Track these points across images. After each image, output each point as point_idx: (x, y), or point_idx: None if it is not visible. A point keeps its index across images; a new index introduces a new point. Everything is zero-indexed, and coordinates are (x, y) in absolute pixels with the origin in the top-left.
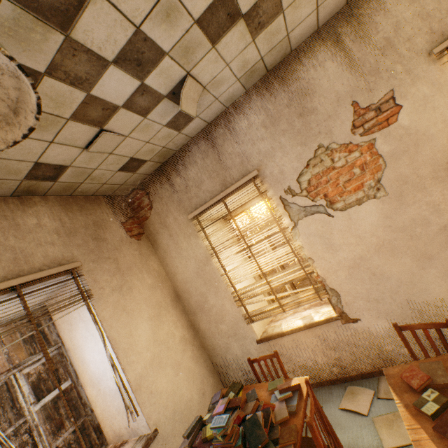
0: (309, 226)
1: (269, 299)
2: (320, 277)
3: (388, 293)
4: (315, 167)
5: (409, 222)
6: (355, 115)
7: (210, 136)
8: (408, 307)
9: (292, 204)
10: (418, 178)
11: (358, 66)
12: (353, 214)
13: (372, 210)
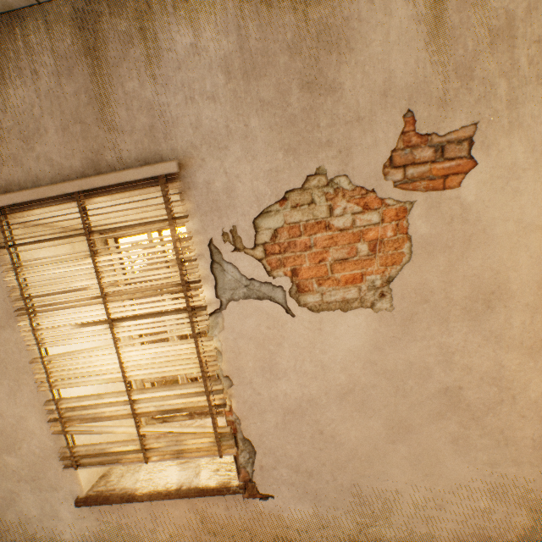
0: (245, 318)
1: (124, 432)
2: (235, 415)
3: (331, 467)
4: (296, 210)
5: (403, 367)
6: (403, 140)
7: (90, 25)
8: (350, 493)
9: (230, 266)
10: (446, 300)
11: (446, 41)
12: (328, 324)
13: (360, 327)
